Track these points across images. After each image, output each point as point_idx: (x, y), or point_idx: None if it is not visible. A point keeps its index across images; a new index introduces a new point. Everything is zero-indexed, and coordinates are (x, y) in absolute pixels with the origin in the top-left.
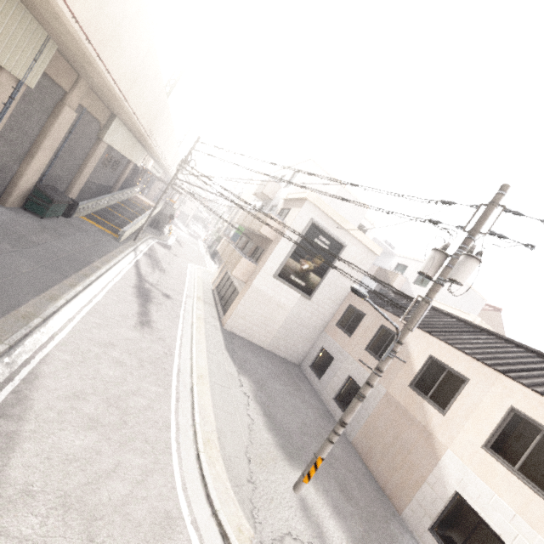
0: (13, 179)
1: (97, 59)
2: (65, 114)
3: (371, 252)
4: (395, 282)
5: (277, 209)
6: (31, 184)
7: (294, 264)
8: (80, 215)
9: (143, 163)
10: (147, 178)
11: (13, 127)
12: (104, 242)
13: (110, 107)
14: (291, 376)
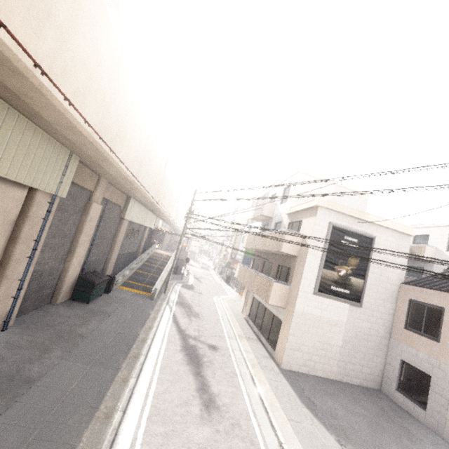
0: (60, 277)
1: (111, 154)
2: (93, 209)
3: (403, 235)
4: (425, 255)
5: (284, 224)
6: (75, 276)
7: (330, 274)
8: (117, 286)
9: (155, 225)
10: (159, 234)
11: (54, 234)
12: (142, 306)
13: (125, 192)
14: (388, 416)
